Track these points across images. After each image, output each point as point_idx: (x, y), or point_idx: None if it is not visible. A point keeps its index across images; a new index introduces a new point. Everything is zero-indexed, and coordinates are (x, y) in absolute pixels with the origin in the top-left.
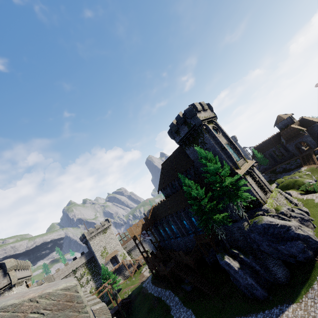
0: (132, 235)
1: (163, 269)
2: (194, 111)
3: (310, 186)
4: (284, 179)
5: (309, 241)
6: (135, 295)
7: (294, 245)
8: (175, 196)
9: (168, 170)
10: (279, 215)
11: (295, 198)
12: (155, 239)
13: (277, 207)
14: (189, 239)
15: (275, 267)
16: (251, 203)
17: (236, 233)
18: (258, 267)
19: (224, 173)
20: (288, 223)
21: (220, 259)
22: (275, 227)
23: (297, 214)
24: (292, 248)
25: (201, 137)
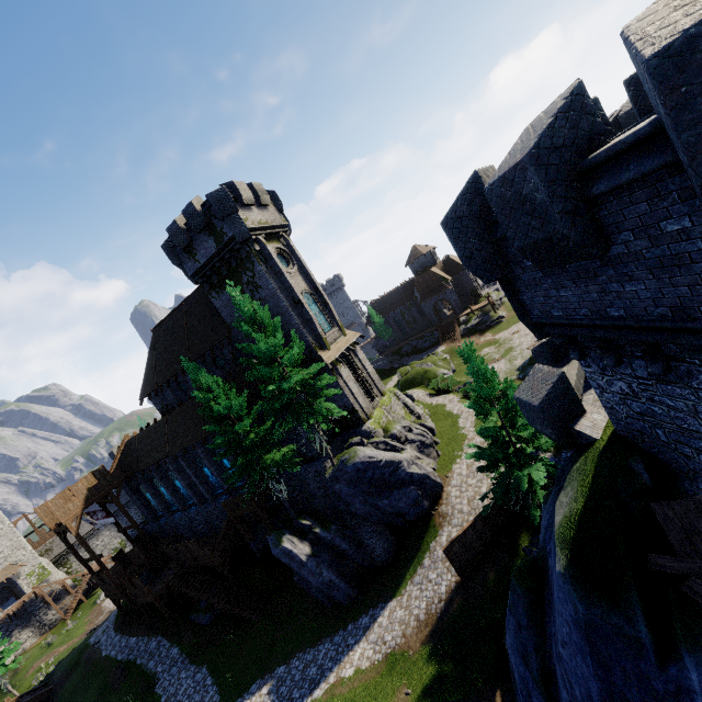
0: (54, 522)
1: (143, 592)
2: (231, 202)
3: (444, 380)
4: (411, 366)
5: (426, 483)
6: (66, 672)
7: (404, 495)
8: (183, 411)
9: (168, 345)
10: (387, 442)
11: (421, 405)
12: (129, 521)
13: (387, 425)
14: (216, 507)
15: (373, 539)
16: (345, 421)
17: (313, 483)
18: (345, 544)
19: (288, 361)
20: (398, 456)
21: (274, 545)
22: (377, 466)
23: (417, 436)
24: (400, 500)
25: (250, 272)
